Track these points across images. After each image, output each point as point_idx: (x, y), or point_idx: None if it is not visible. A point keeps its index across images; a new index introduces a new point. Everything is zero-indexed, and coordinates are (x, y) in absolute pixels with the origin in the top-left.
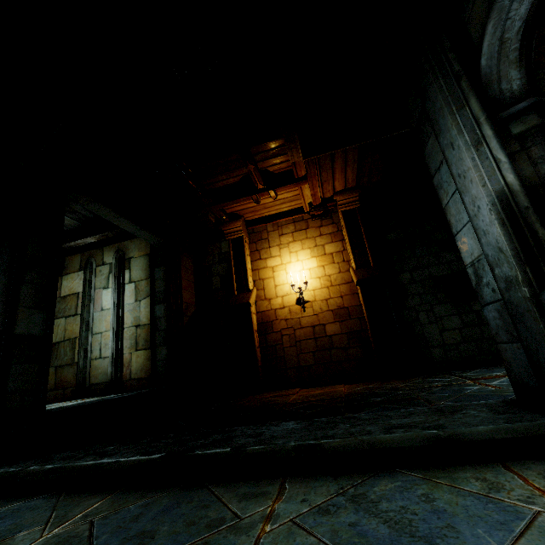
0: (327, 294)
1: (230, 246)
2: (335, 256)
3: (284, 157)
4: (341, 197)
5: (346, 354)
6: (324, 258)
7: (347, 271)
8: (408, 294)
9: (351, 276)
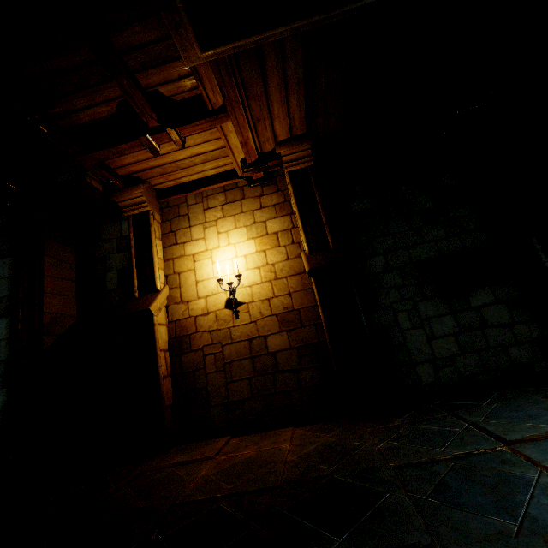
0: (269, 291)
1: (129, 226)
2: (280, 237)
3: (182, 67)
4: (285, 149)
5: (296, 380)
6: (265, 240)
7: (297, 257)
8: (382, 287)
9: (303, 264)
